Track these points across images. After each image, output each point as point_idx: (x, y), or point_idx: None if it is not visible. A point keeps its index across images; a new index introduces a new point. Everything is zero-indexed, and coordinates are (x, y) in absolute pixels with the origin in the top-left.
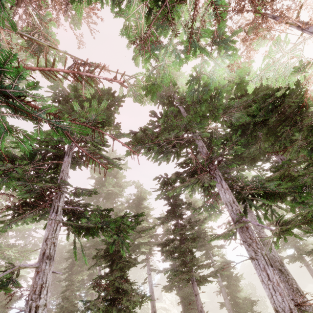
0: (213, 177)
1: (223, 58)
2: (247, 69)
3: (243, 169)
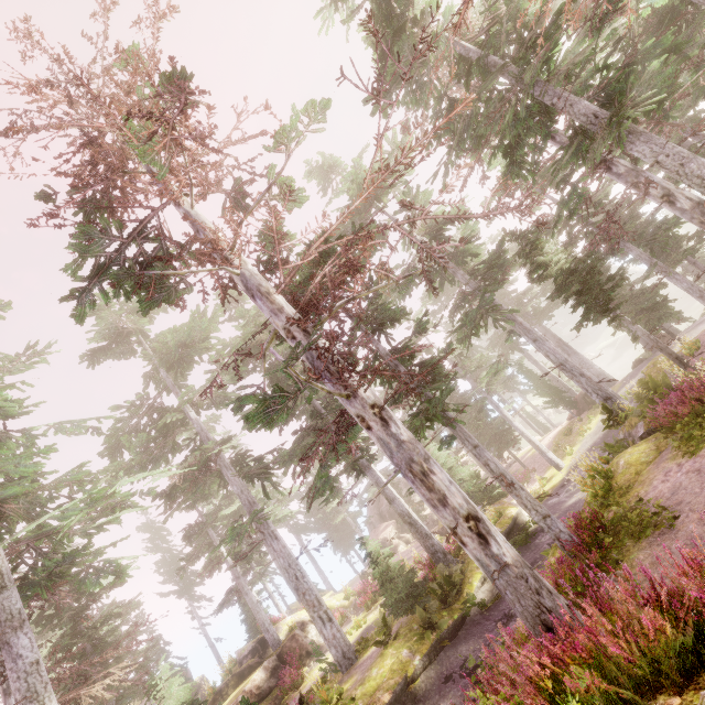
0: None
1: None
2: None
3: None
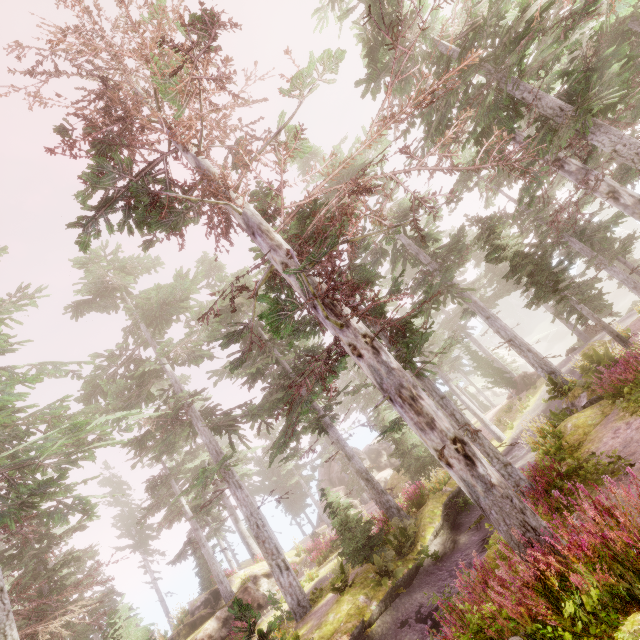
0: None
1: None
2: None
3: None
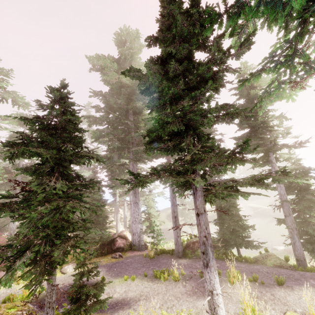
0: None
1: None
2: None
3: None
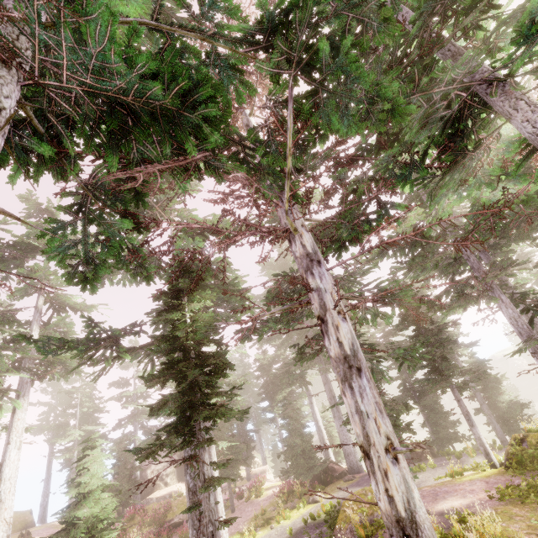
0: (490, 291)
1: (509, 183)
2: (537, 187)
3: (507, 243)
